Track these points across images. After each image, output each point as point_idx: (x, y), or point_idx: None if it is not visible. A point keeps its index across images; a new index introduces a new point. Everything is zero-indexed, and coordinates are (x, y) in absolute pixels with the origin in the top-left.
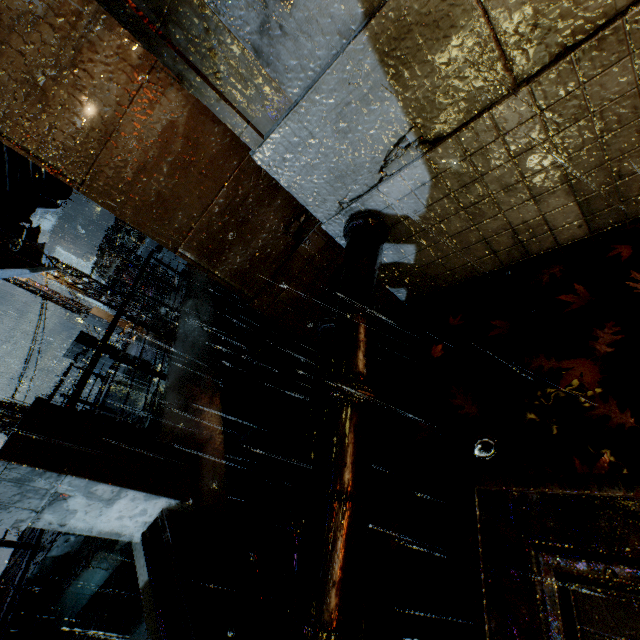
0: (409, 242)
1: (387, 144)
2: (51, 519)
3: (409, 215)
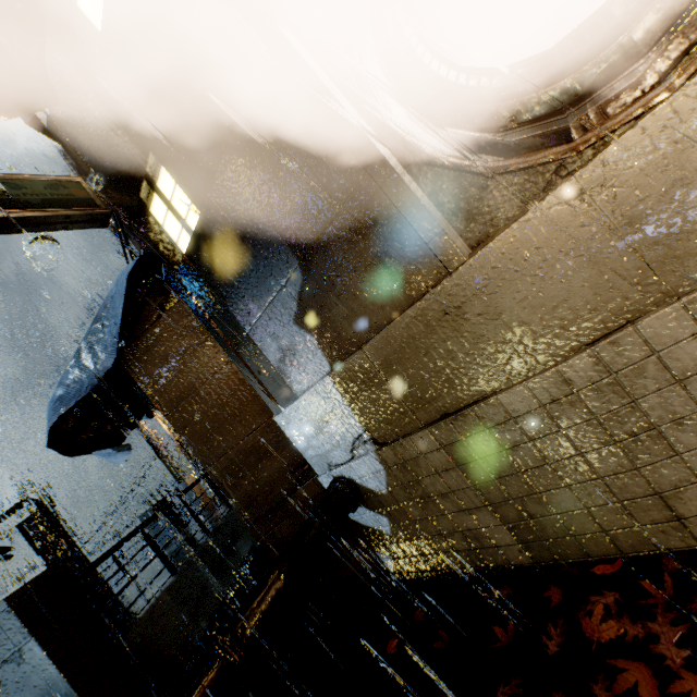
0: (382, 513)
1: (352, 435)
2: (1, 678)
3: (377, 490)
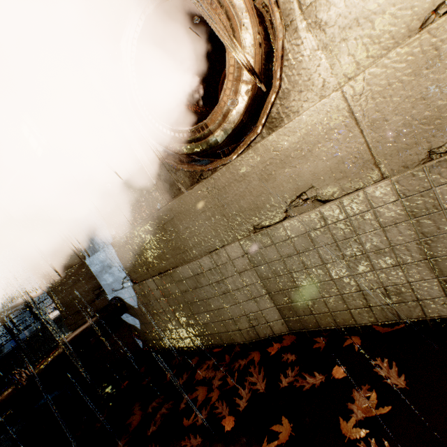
0: (136, 318)
1: (122, 276)
2: None
3: (133, 306)
